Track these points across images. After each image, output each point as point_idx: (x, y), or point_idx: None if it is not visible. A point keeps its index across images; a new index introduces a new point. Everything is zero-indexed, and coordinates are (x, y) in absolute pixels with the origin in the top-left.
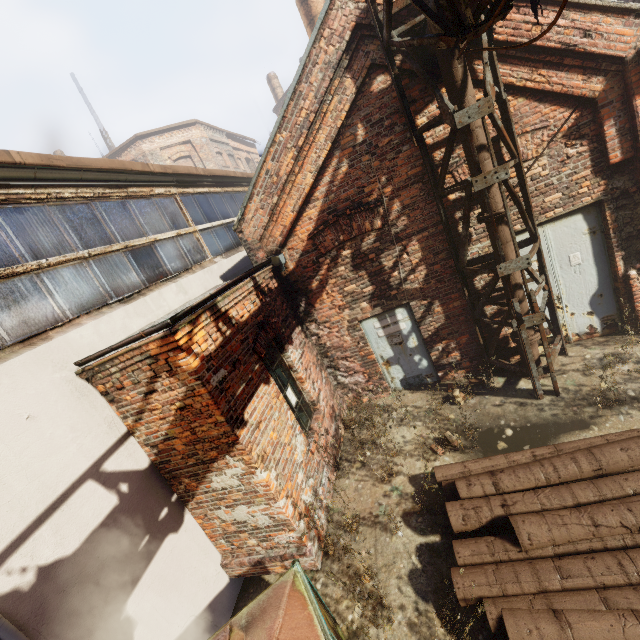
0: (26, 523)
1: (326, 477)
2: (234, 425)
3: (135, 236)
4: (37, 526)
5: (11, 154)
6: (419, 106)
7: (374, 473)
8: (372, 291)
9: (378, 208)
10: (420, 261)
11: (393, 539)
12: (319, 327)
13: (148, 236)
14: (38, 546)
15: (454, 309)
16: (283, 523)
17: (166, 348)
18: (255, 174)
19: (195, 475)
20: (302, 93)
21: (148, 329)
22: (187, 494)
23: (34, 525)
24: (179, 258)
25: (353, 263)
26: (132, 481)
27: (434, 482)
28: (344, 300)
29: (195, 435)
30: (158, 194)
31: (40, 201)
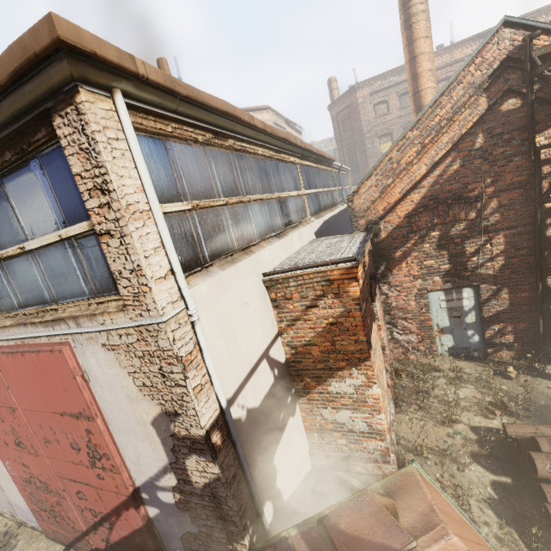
0: (244, 375)
1: (393, 409)
2: (369, 346)
3: (281, 190)
4: (247, 380)
5: (254, 119)
6: (540, 127)
7: (433, 416)
8: (448, 269)
9: (476, 203)
10: (501, 252)
11: (465, 471)
12: (390, 289)
13: (287, 192)
14: (247, 394)
15: (520, 298)
16: (377, 432)
17: (345, 276)
18: (380, 159)
19: (318, 377)
20: (441, 103)
21: (336, 260)
22: (303, 390)
23: (246, 378)
24: (296, 212)
25: (438, 243)
26: (279, 369)
27: (495, 436)
28: (420, 271)
29: (333, 346)
30: (291, 161)
31: (249, 154)
